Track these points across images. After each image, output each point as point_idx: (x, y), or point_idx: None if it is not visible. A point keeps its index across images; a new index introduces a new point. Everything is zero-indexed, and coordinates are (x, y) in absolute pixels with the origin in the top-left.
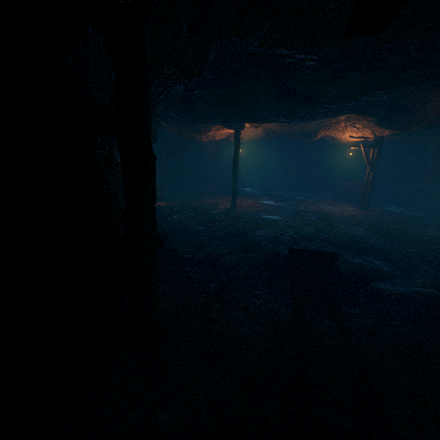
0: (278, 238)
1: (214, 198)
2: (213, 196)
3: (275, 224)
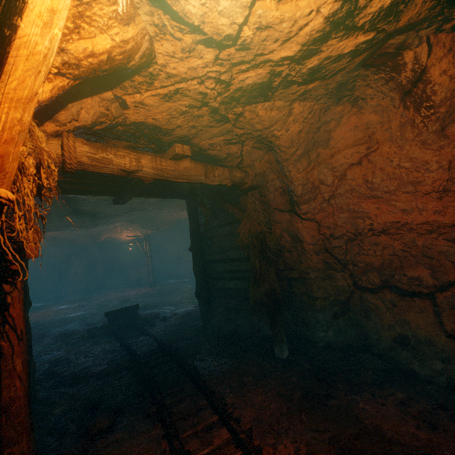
0: (90, 322)
1: None
2: None
3: (81, 317)
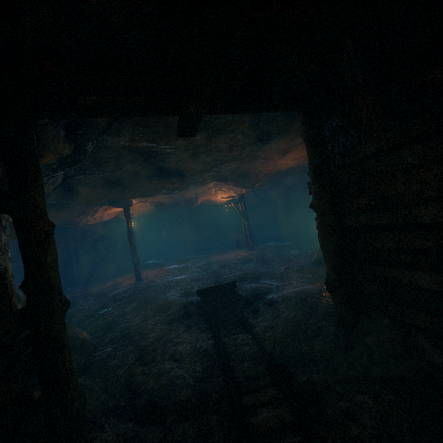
0: (189, 291)
1: (115, 279)
2: (113, 278)
3: (183, 282)
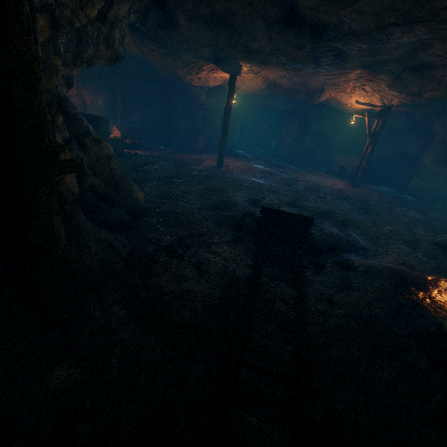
0: (258, 200)
1: (201, 155)
2: (200, 153)
3: (259, 187)
